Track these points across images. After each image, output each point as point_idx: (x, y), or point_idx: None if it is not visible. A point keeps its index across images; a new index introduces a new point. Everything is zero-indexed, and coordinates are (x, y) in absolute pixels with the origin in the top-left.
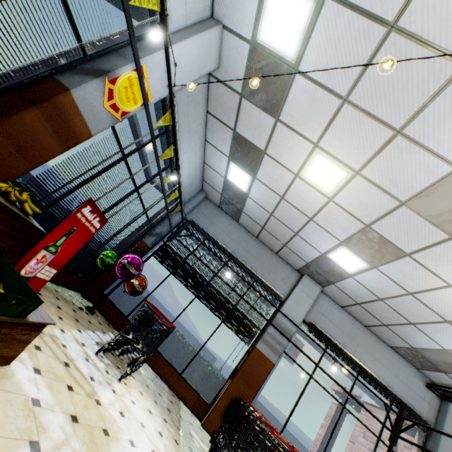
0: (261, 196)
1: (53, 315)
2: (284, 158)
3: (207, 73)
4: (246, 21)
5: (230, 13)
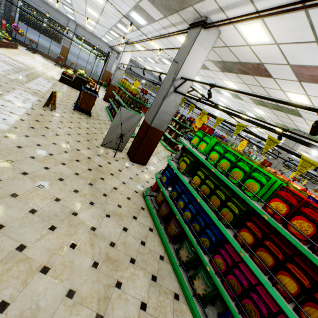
0: None
1: None
2: None
3: None
4: None
5: None
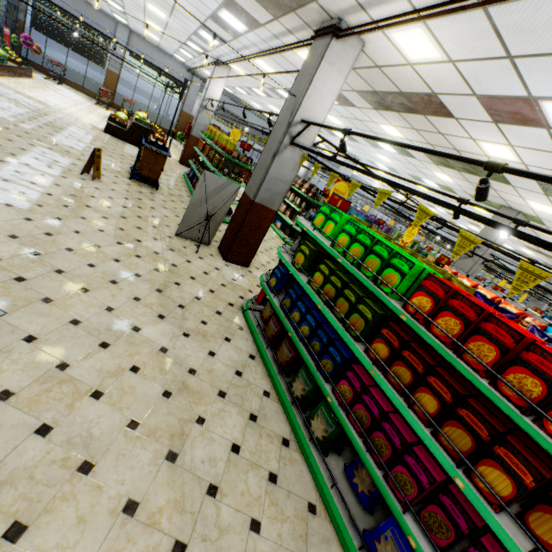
0: None
1: None
2: None
3: None
4: None
5: None
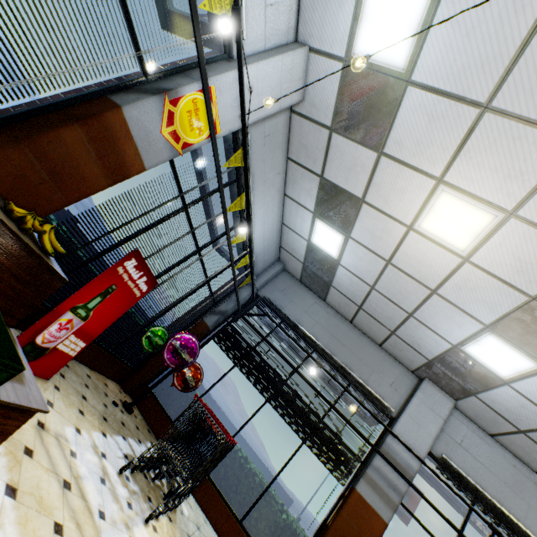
0: (358, 262)
1: (71, 406)
2: (391, 205)
3: (289, 105)
4: (338, 35)
5: (318, 30)
